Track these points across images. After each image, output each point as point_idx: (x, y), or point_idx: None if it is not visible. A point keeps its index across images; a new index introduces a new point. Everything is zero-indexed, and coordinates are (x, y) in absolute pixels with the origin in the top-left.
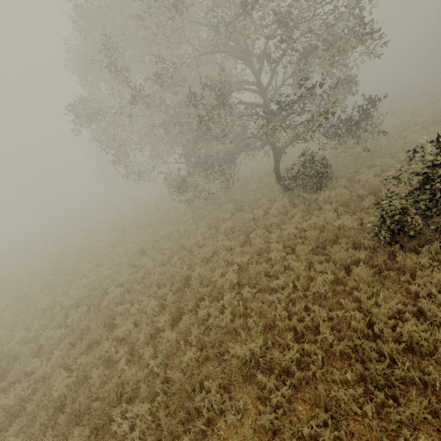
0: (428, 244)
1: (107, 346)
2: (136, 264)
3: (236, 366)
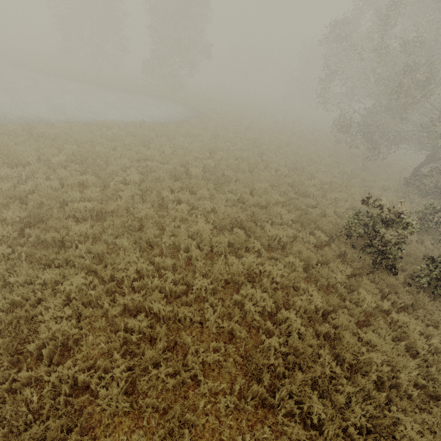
0: (426, 234)
1: (257, 158)
2: (281, 147)
3: (303, 189)
